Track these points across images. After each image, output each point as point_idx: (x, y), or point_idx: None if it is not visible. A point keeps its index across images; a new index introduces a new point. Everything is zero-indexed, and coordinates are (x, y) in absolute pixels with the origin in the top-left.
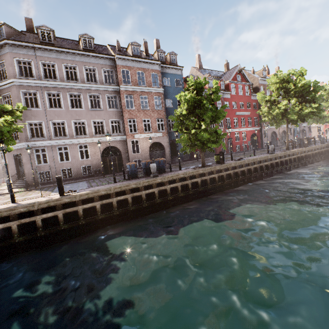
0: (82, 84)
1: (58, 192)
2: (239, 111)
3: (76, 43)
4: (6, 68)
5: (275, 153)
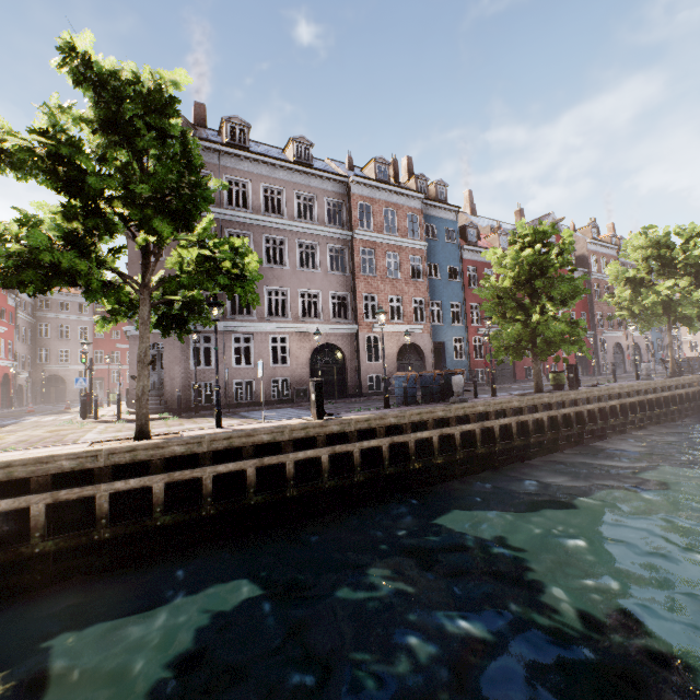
0: (291, 222)
1: (271, 419)
2: None
3: (277, 152)
4: None
5: (660, 379)
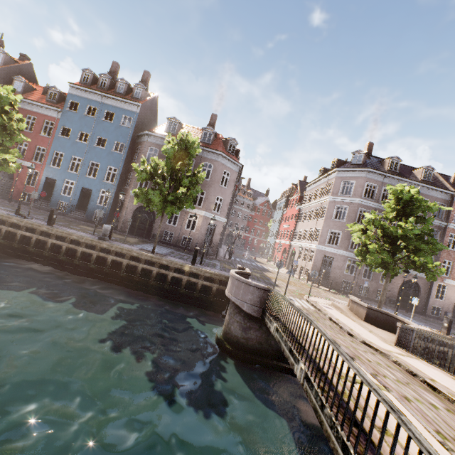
0: None
1: None
2: None
3: (408, 170)
4: (354, 187)
5: None
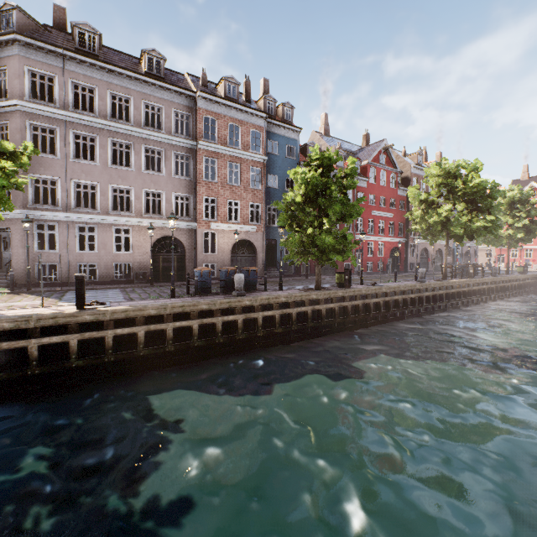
0: (136, 128)
1: (71, 301)
2: (377, 209)
3: (135, 62)
4: (9, 80)
5: (426, 282)
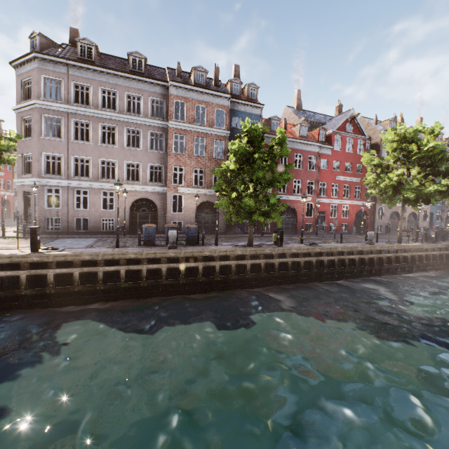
0: (120, 114)
1: (47, 246)
2: (342, 174)
3: (125, 63)
4: (32, 87)
5: (371, 245)
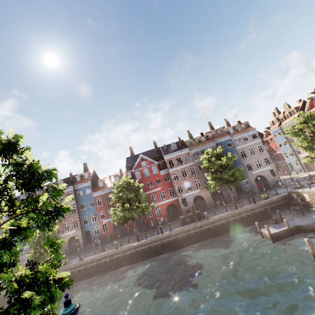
0: None
1: None
2: (147, 190)
3: None
4: None
5: (106, 253)
